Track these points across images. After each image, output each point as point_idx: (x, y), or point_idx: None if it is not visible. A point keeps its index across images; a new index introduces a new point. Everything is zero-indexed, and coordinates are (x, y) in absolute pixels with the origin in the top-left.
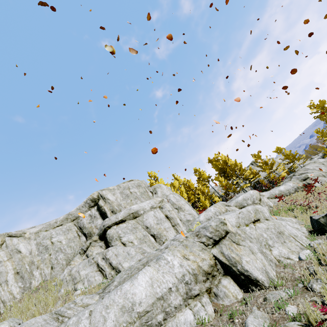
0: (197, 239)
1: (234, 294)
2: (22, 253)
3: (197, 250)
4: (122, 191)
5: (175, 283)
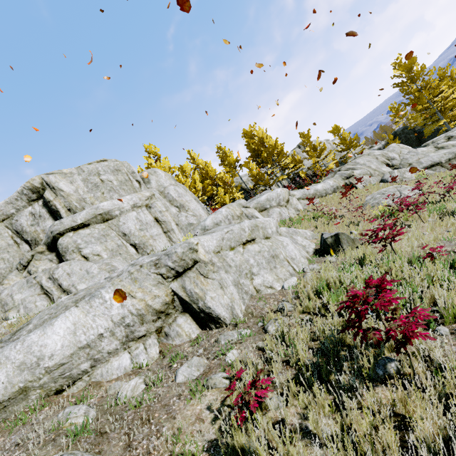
0: (154, 270)
1: (188, 333)
2: None
3: (151, 284)
4: (86, 178)
5: (109, 328)
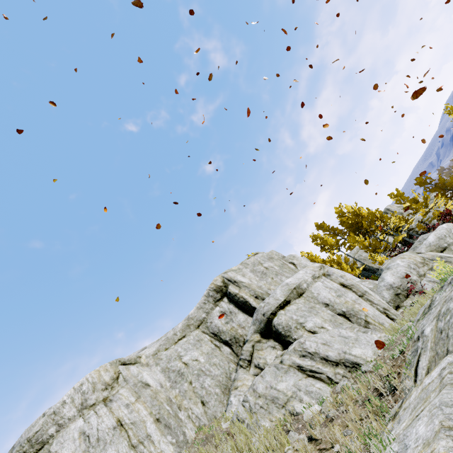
0: None
1: None
2: (151, 386)
3: None
4: (253, 269)
5: None
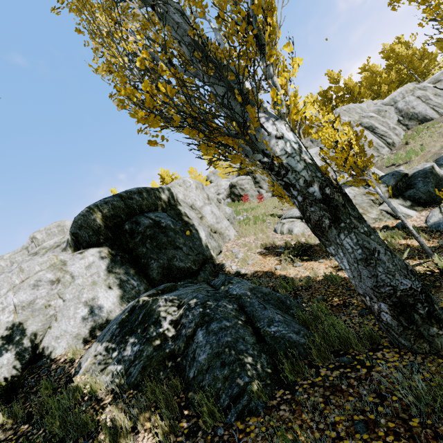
0: None
1: None
2: (3, 266)
3: None
4: (46, 232)
5: None
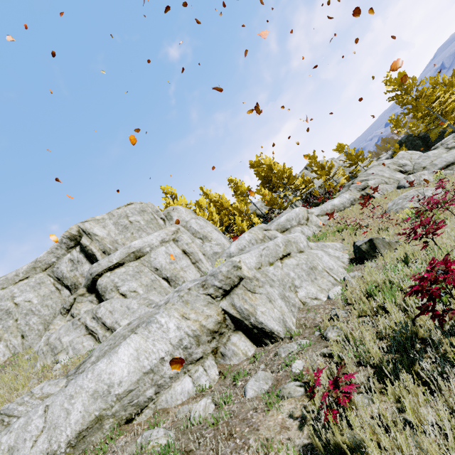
0: (202, 292)
1: (244, 351)
2: None
3: (202, 305)
4: (117, 222)
5: (169, 351)
